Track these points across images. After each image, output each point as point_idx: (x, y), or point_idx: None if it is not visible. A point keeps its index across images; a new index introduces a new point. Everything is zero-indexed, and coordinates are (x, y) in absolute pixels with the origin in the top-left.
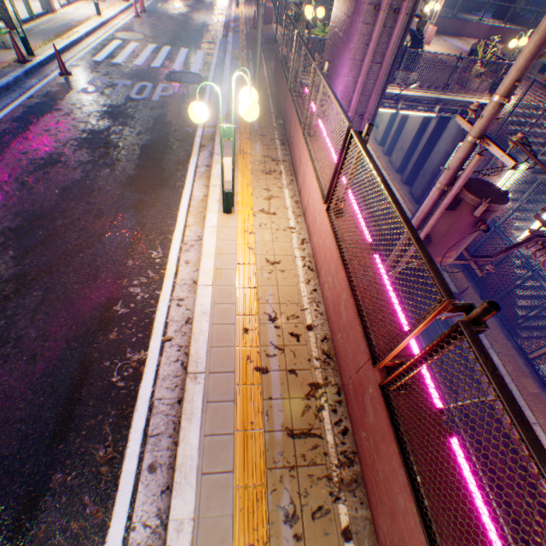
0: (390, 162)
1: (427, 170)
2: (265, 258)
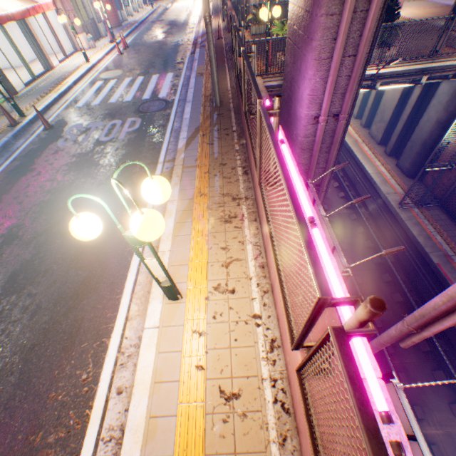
0: (370, 134)
1: (416, 140)
2: (219, 385)
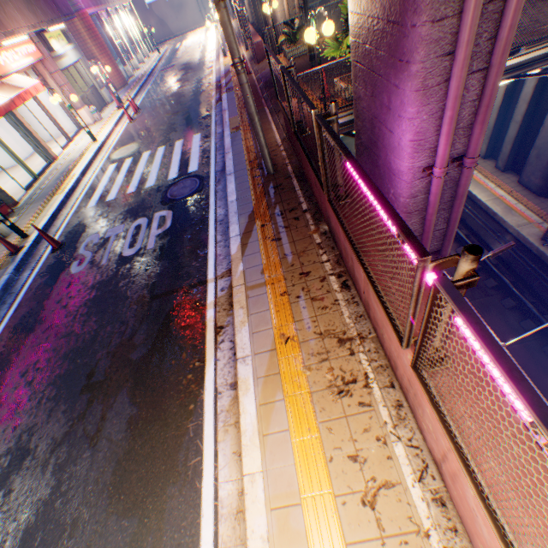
0: None
1: (544, 146)
2: None
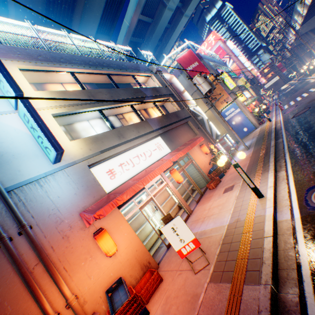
0: None
1: None
2: None
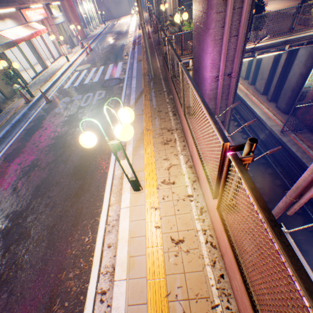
0: (255, 89)
1: (287, 89)
2: (170, 236)
